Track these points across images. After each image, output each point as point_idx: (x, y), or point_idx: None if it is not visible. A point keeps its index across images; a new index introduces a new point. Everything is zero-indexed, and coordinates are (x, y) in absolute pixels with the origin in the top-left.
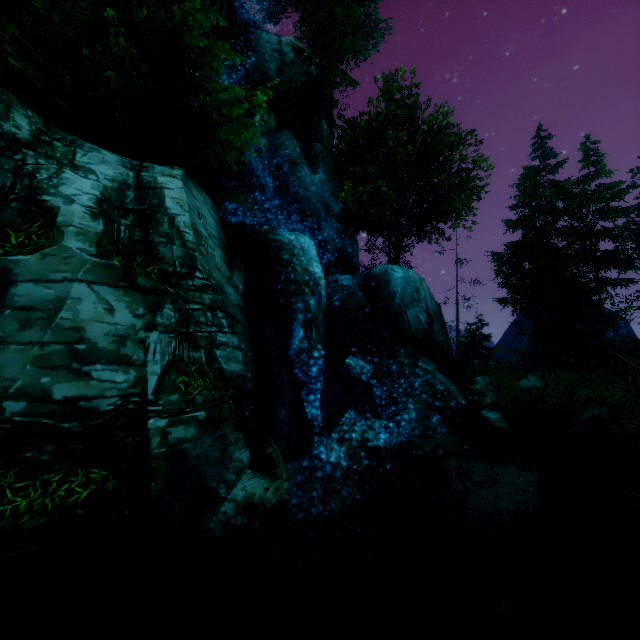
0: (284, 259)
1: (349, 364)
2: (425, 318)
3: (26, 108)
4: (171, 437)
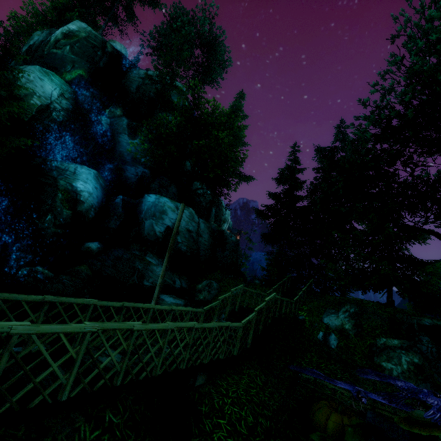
0: (51, 175)
1: (84, 244)
2: (161, 229)
3: None
4: None
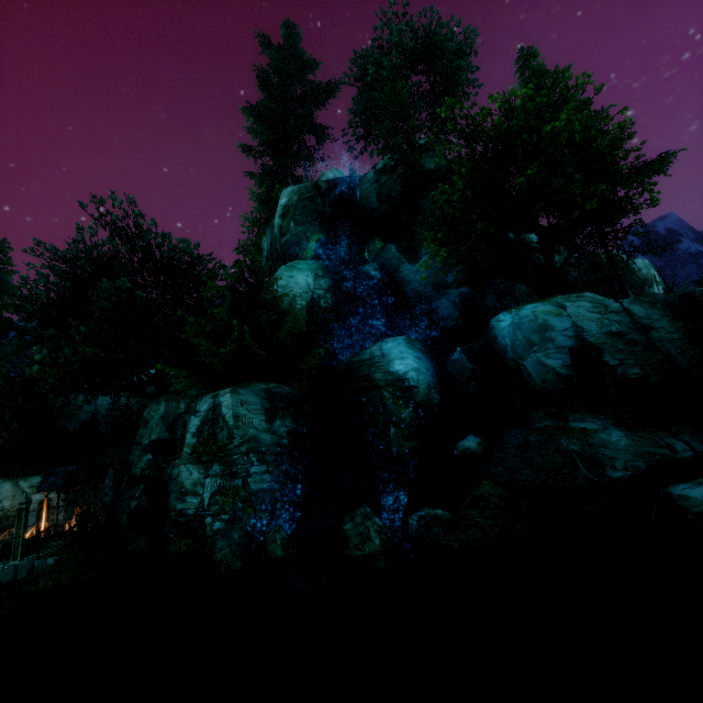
0: (362, 375)
1: (456, 447)
2: (561, 360)
3: (185, 398)
4: (214, 527)
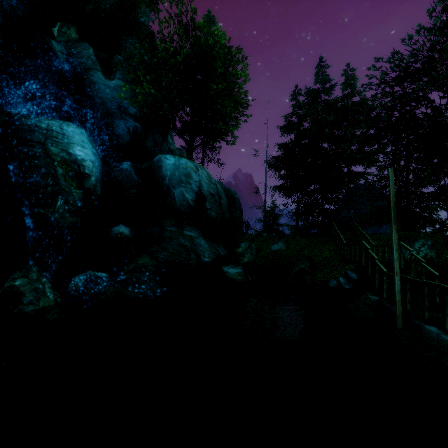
0: (34, 140)
1: (111, 230)
2: (192, 196)
3: None
4: None
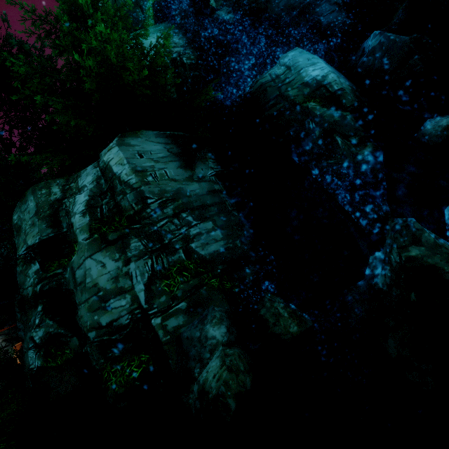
0: (271, 99)
1: (423, 135)
2: None
3: (57, 180)
4: (169, 327)
